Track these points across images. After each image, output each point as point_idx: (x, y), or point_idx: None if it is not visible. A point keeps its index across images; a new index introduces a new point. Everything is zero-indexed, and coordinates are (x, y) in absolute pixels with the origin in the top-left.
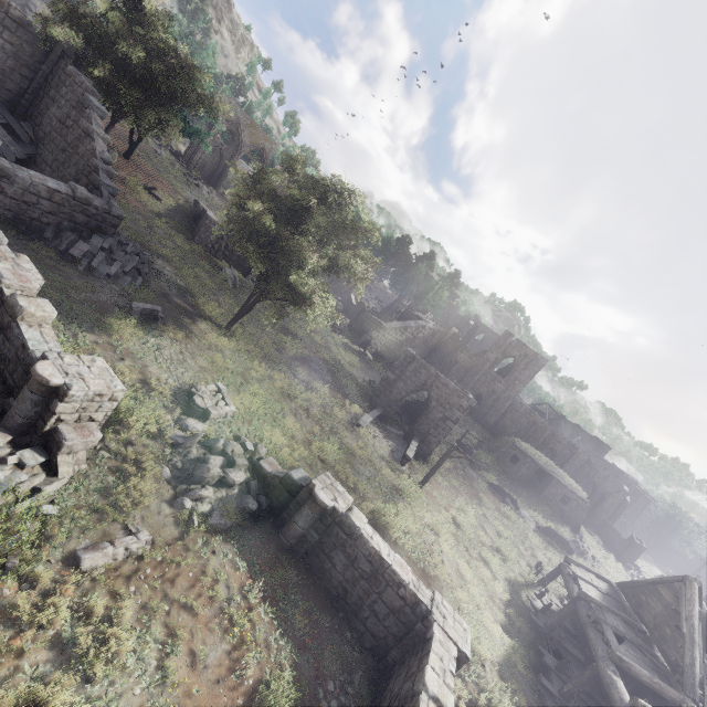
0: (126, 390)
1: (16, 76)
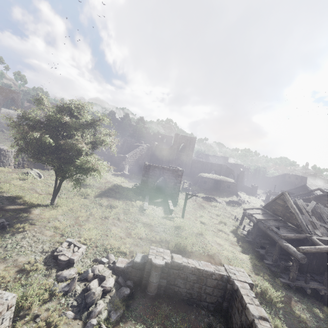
0: (16, 295)
1: None
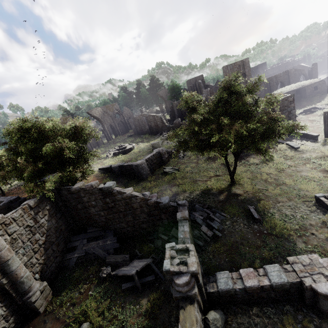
0: None
1: (59, 222)
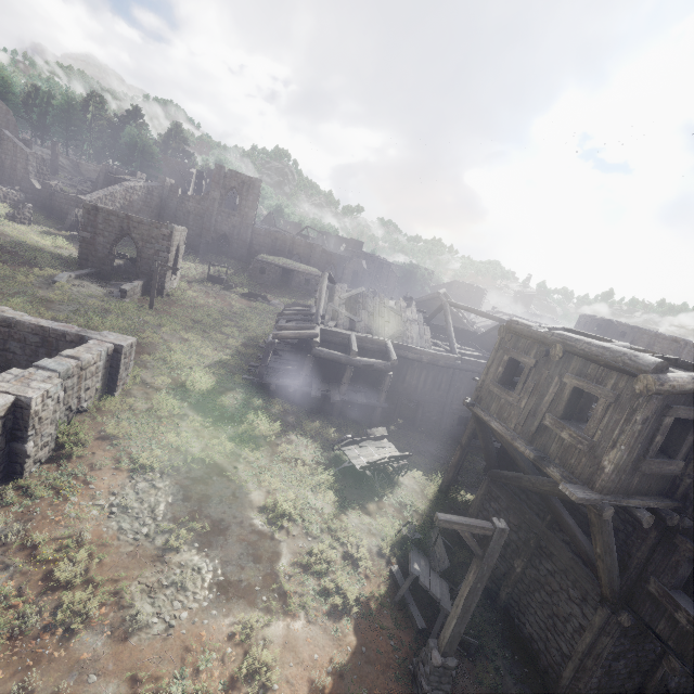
0: None
1: None
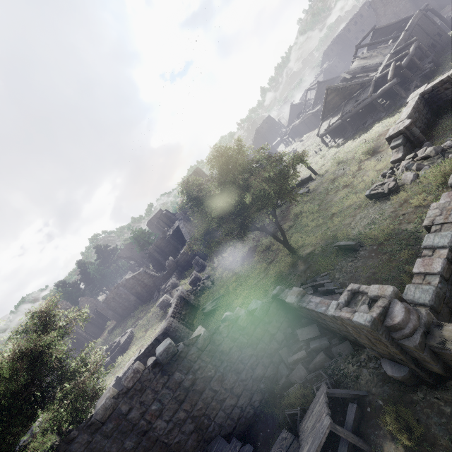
0: None
1: None
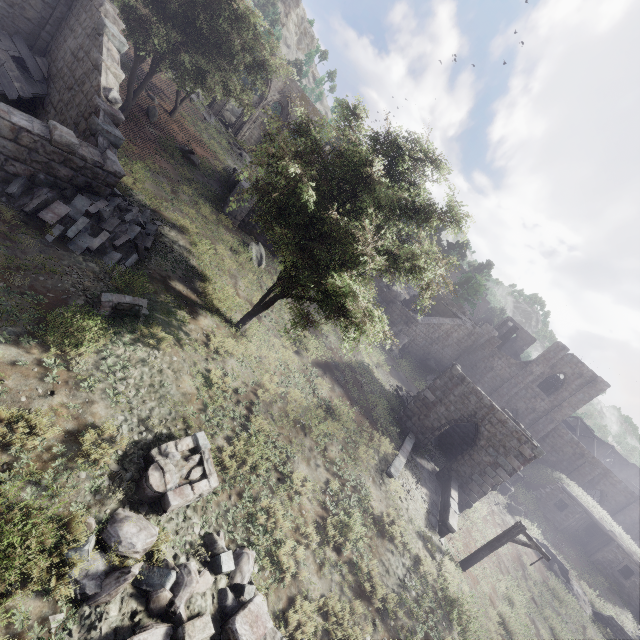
0: None
1: (36, 2)
